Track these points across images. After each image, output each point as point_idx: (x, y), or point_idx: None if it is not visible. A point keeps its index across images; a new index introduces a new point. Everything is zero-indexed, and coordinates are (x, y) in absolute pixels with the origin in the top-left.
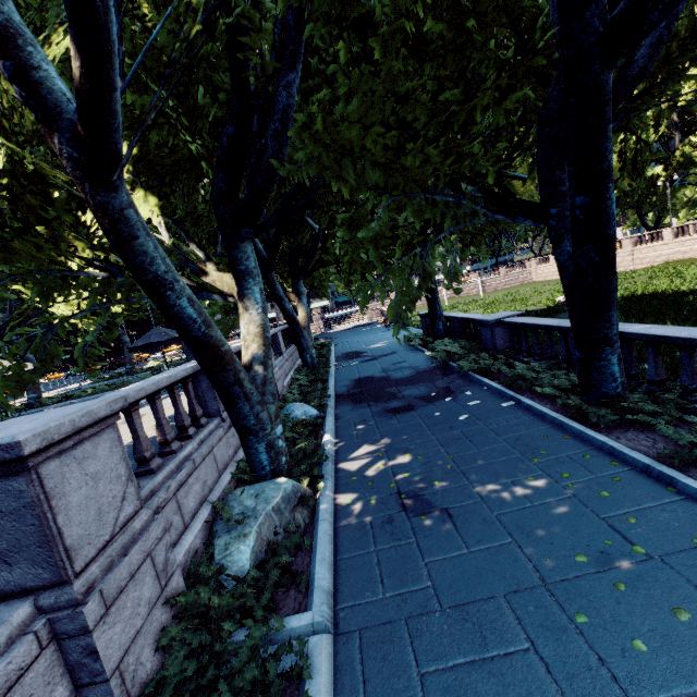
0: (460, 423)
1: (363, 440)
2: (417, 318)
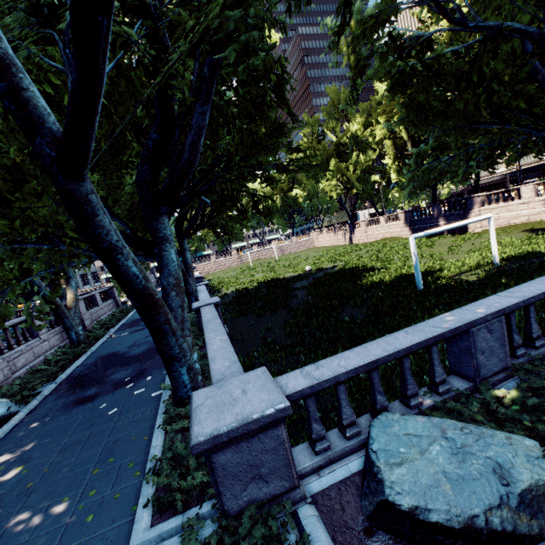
0: (103, 419)
1: (13, 446)
2: (223, 279)
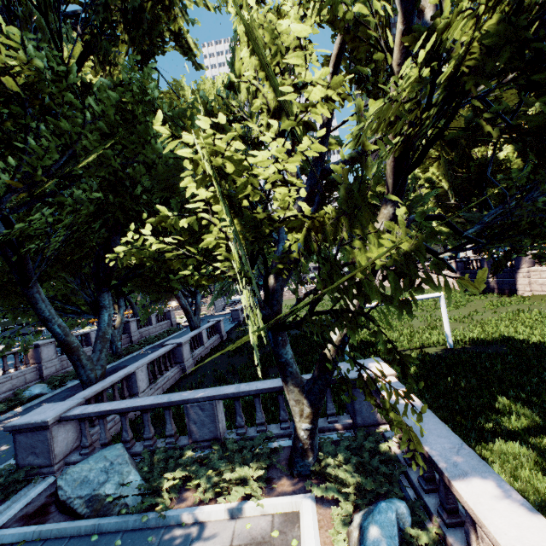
0: None
1: (26, 413)
2: None
